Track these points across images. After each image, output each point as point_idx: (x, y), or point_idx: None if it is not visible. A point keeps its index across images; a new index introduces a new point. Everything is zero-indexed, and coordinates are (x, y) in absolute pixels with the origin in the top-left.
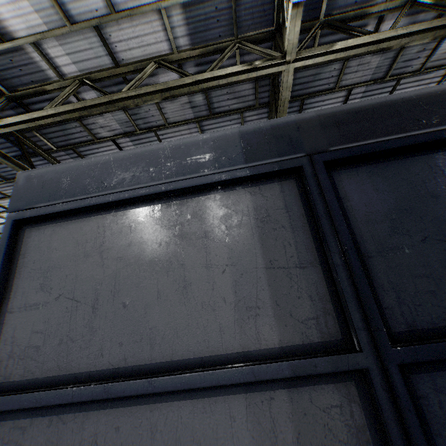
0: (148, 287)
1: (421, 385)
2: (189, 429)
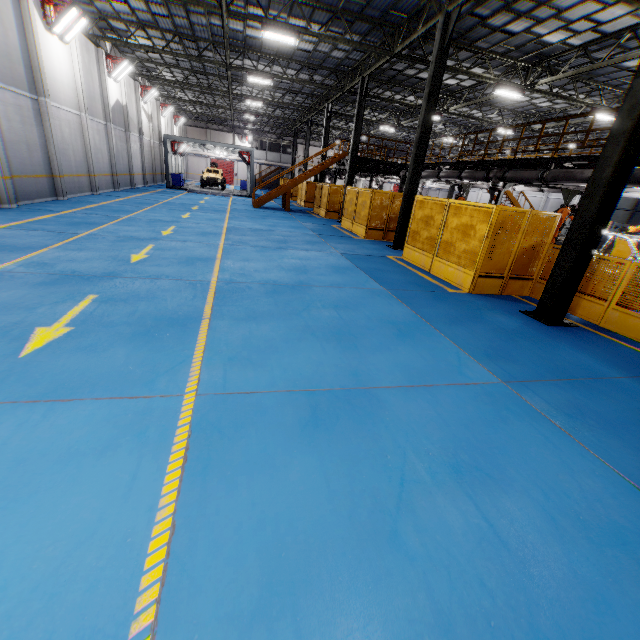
0: (620, 203)
1: (633, 213)
2: (618, 212)
